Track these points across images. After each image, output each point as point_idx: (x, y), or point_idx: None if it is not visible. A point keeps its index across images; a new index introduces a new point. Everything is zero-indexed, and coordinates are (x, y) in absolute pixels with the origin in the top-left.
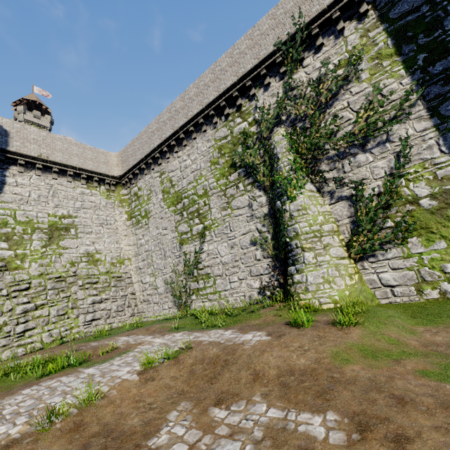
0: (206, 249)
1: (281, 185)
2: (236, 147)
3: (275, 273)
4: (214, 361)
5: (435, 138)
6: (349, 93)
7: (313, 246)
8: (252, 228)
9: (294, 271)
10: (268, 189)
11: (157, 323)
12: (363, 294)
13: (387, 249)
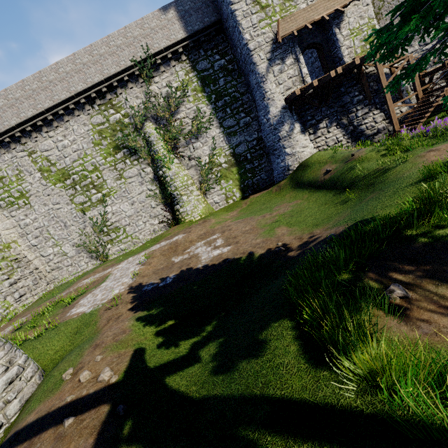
0: (110, 210)
1: (160, 161)
2: (116, 132)
3: (166, 212)
4: (170, 249)
5: (223, 137)
6: (185, 107)
7: (186, 193)
8: (145, 189)
9: (179, 207)
10: (150, 163)
11: (95, 269)
12: (209, 209)
13: (214, 188)
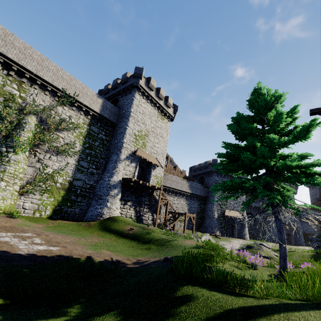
0: None
1: (14, 143)
2: None
3: None
4: None
5: (74, 168)
6: (67, 134)
7: (9, 181)
8: None
9: None
10: (1, 136)
11: None
12: (13, 209)
13: (35, 194)
